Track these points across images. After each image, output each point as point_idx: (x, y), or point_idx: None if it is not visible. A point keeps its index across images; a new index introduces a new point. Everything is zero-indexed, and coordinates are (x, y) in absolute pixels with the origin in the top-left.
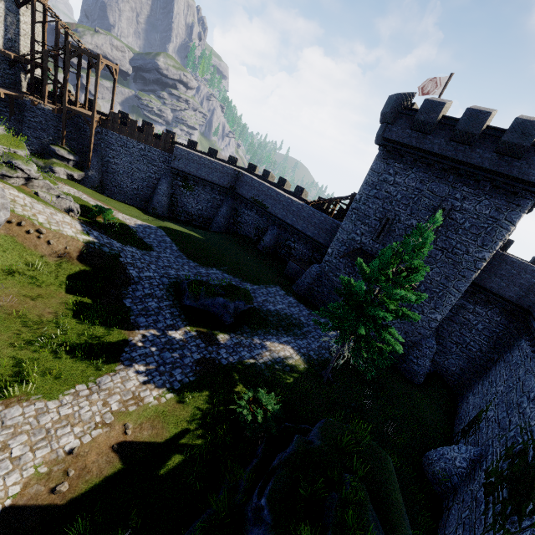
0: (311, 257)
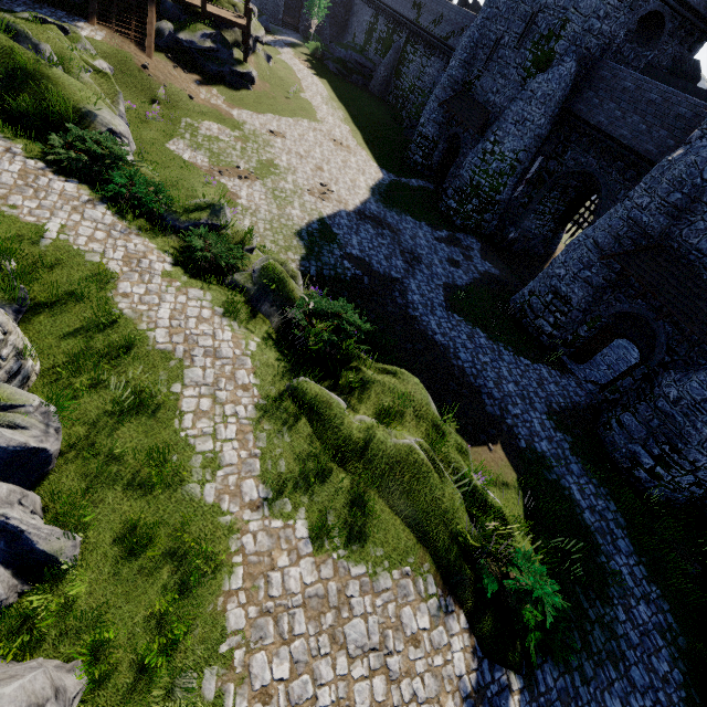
0: None
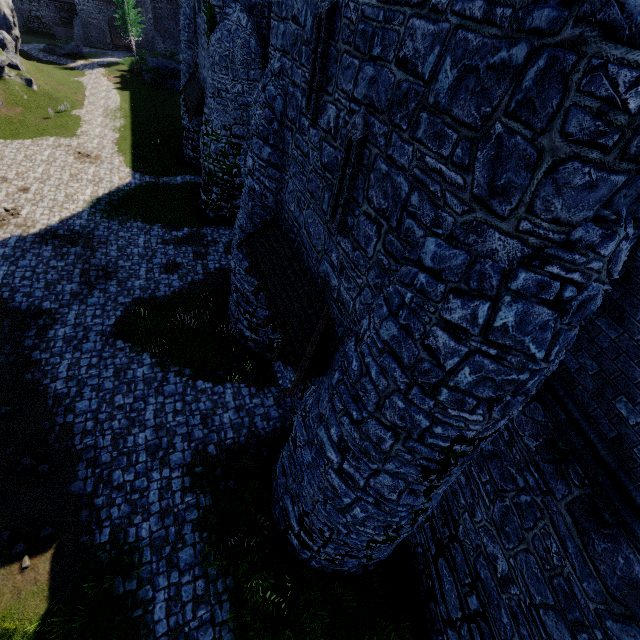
0: (61, 18)
